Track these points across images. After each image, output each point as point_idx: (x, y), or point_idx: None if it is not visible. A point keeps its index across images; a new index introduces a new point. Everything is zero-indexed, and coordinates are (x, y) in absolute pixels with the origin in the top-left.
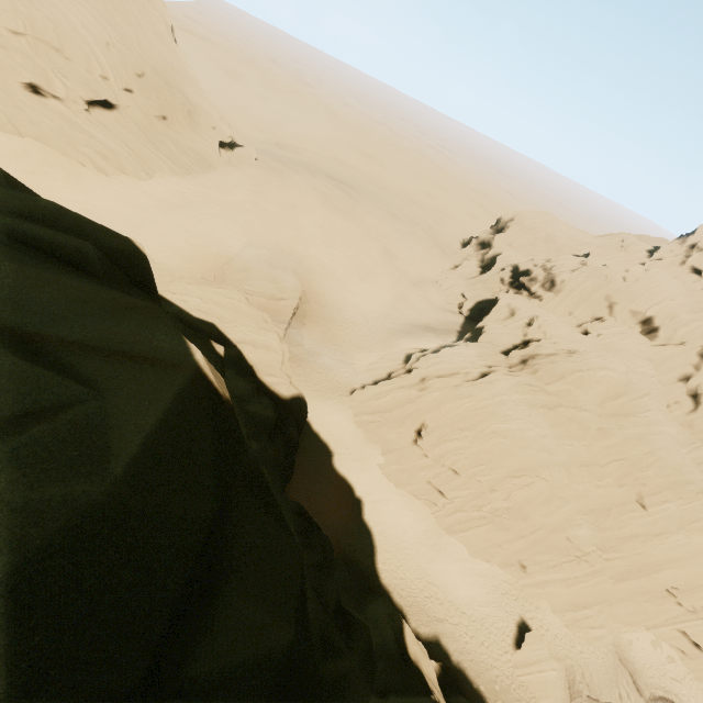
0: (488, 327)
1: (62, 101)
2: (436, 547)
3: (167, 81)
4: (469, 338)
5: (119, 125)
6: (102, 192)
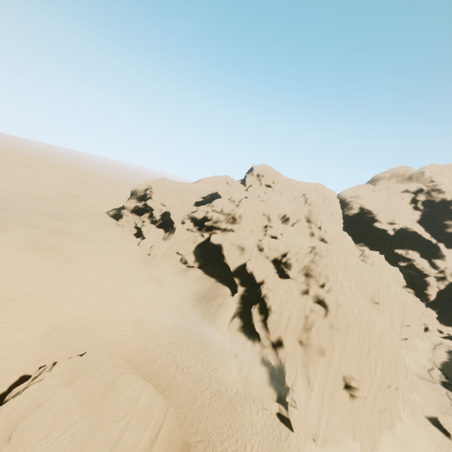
0: (252, 267)
1: None
2: (407, 448)
3: None
4: (241, 282)
5: None
6: None
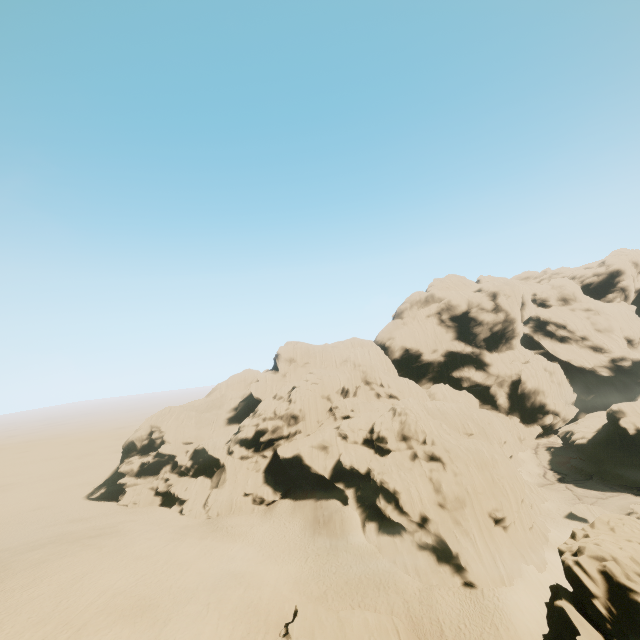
0: (349, 461)
1: None
2: None
3: None
4: (346, 484)
5: None
6: None
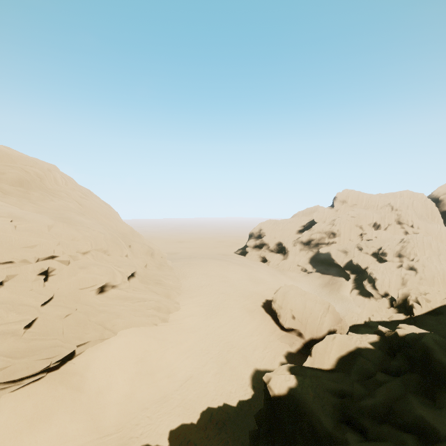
0: (356, 260)
1: (116, 287)
2: None
3: (138, 242)
4: (351, 272)
5: (141, 283)
6: (179, 335)
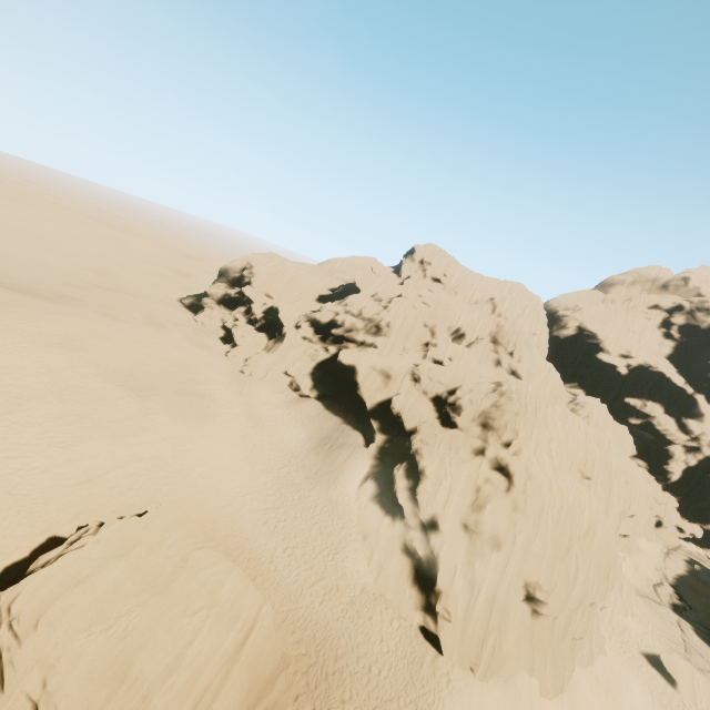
0: (400, 406)
1: None
2: (609, 695)
3: None
4: (382, 427)
5: None
6: None
